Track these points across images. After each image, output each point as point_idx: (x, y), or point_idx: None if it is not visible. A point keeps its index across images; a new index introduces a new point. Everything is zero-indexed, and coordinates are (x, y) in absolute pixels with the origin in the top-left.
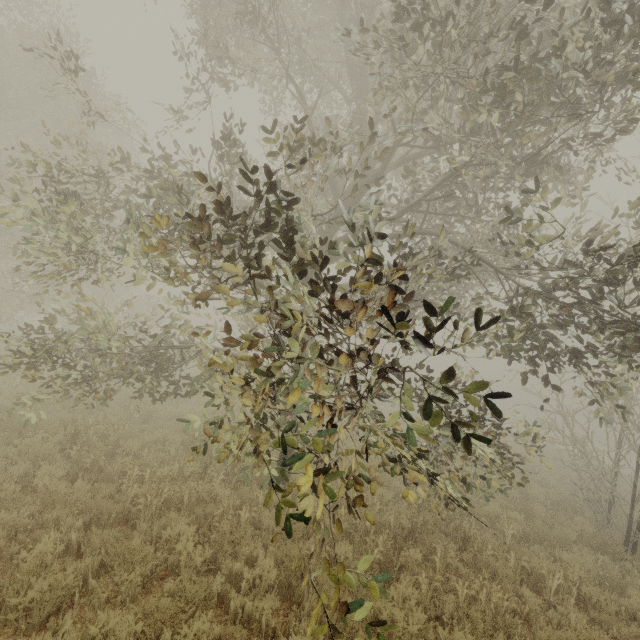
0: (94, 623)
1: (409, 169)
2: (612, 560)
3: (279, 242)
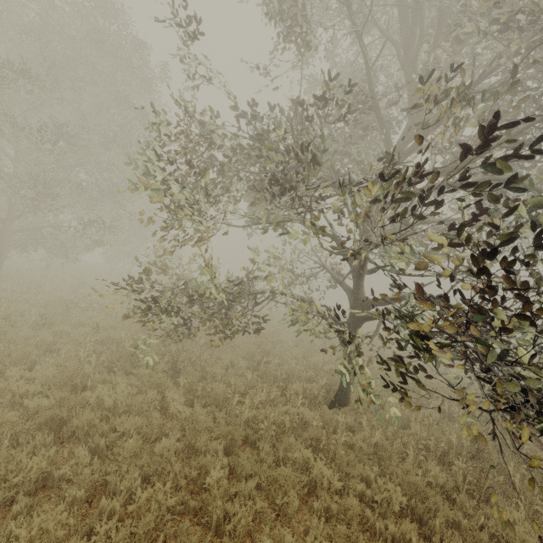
0: (274, 539)
1: (479, 116)
2: None
3: (505, 214)
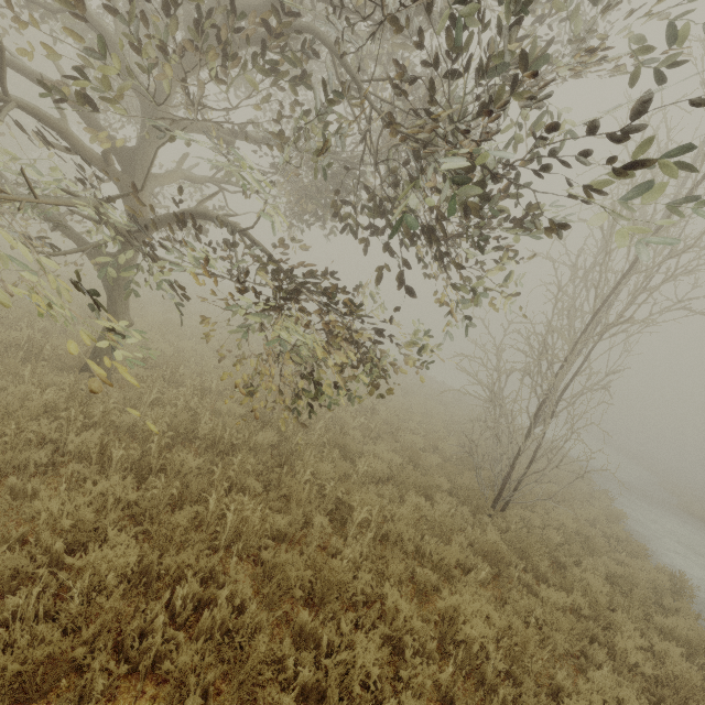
0: None
1: None
2: (475, 514)
3: None
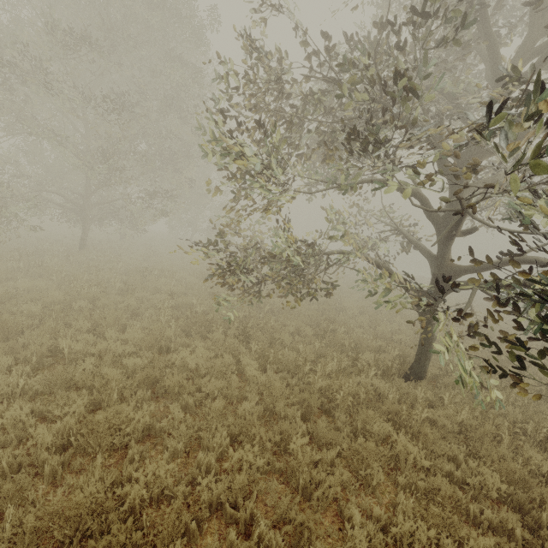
0: (359, 507)
1: None
2: None
3: None
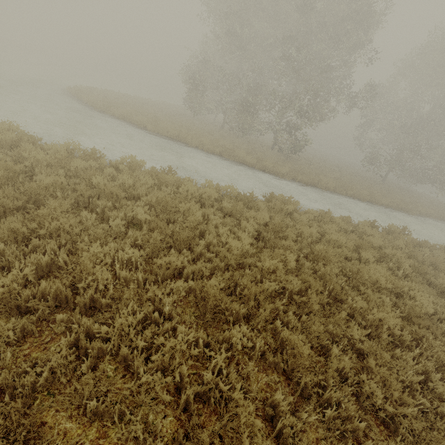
0: None
1: None
2: None
3: None
